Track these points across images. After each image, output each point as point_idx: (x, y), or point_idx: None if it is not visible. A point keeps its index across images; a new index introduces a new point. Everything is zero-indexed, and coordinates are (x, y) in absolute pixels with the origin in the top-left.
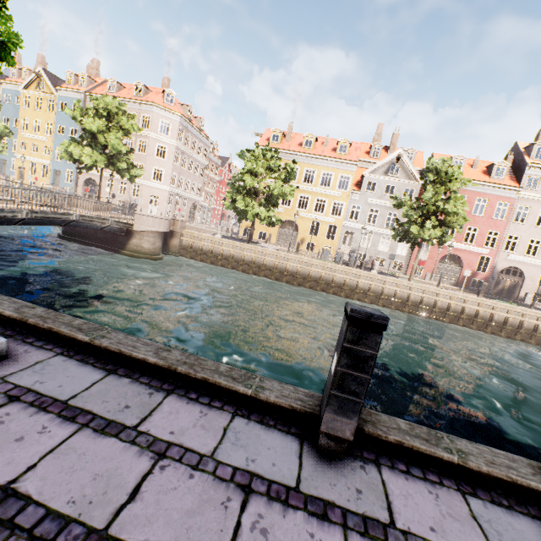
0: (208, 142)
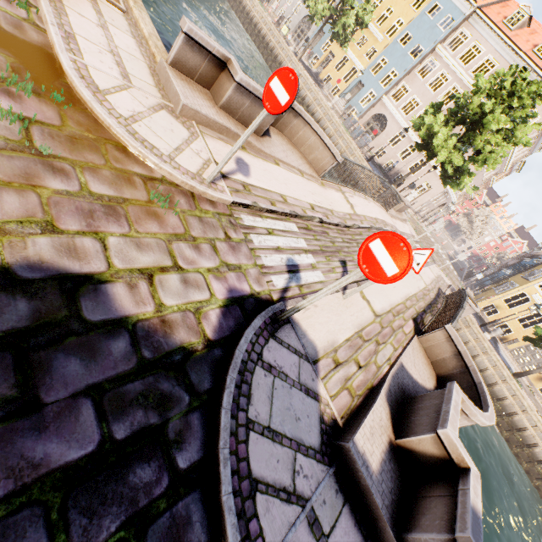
0: (537, 148)
